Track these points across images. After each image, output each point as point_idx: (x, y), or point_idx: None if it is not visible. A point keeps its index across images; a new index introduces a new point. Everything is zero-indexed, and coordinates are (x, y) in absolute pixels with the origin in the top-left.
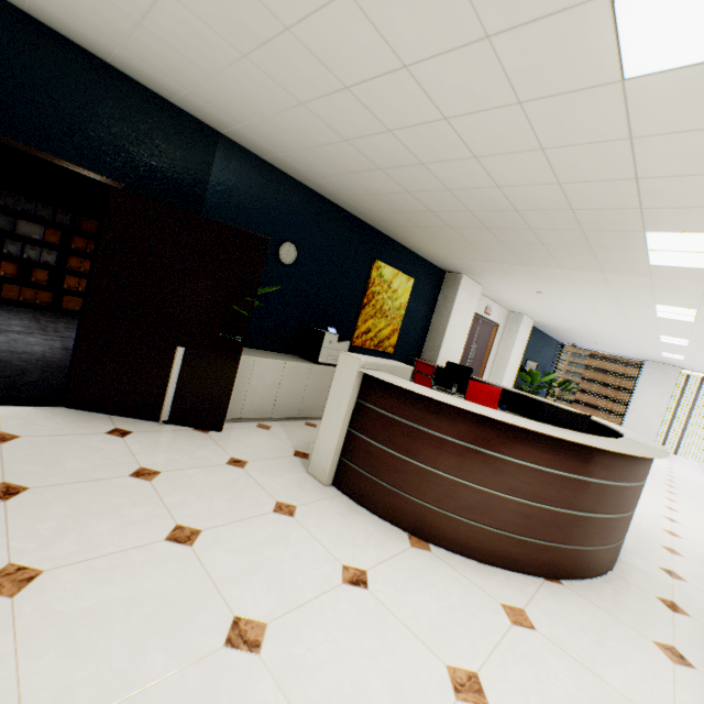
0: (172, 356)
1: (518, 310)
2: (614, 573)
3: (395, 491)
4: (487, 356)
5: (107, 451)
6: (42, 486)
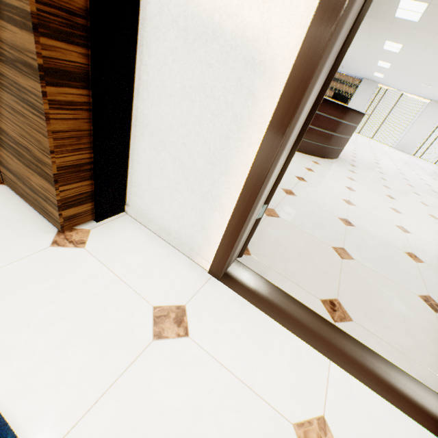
0: None
1: None
2: (338, 159)
3: None
4: None
5: None
6: None
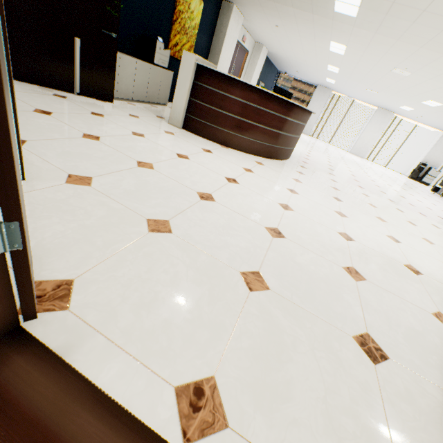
0: (72, 45)
1: (261, 41)
2: (288, 160)
3: (214, 127)
4: (240, 76)
5: (66, 103)
6: (57, 113)
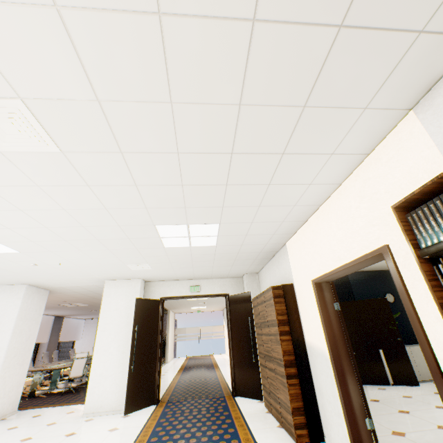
0: (378, 354)
1: None
2: None
3: None
4: None
5: (385, 392)
6: (381, 399)
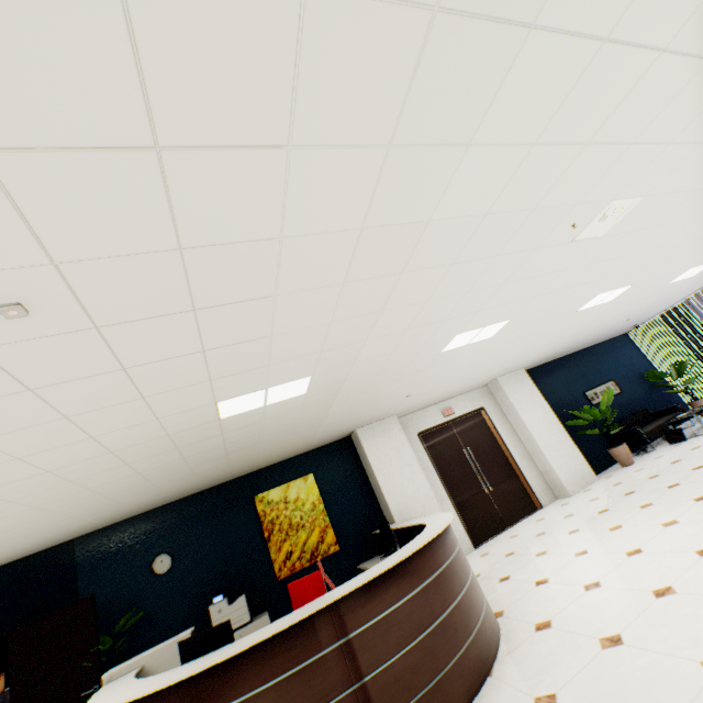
0: None
1: (482, 383)
2: None
3: None
4: (502, 443)
5: None
6: None
